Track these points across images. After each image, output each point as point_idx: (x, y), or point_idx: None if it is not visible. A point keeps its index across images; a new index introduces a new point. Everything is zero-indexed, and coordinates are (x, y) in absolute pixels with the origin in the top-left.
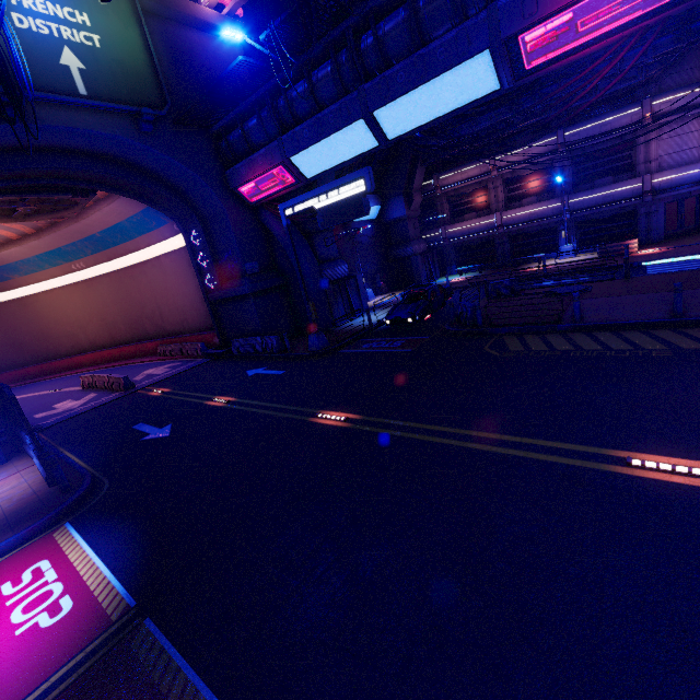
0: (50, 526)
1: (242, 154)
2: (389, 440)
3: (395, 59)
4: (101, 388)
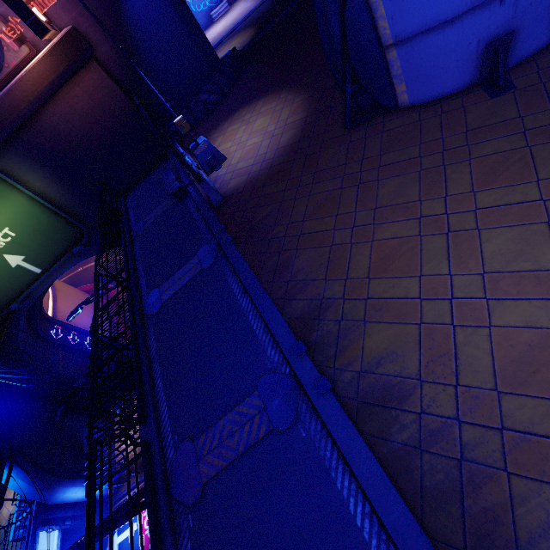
0: None
1: None
2: None
3: None
4: None
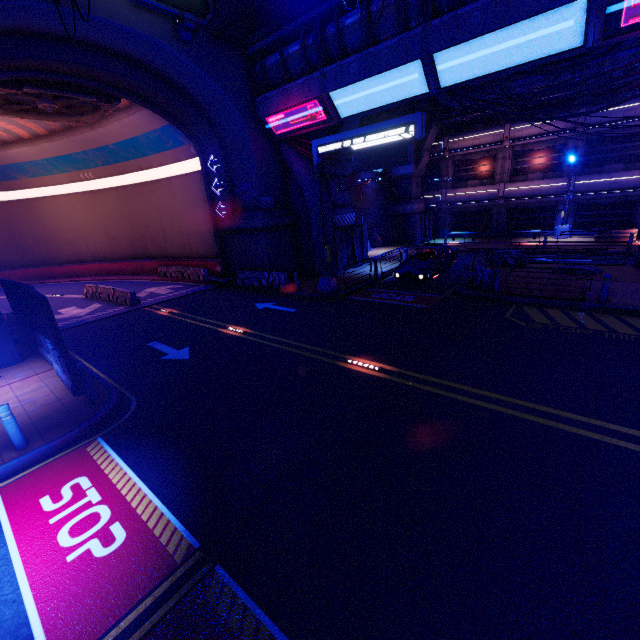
0: (81, 439)
1: (275, 82)
2: (436, 398)
3: None
4: (104, 300)
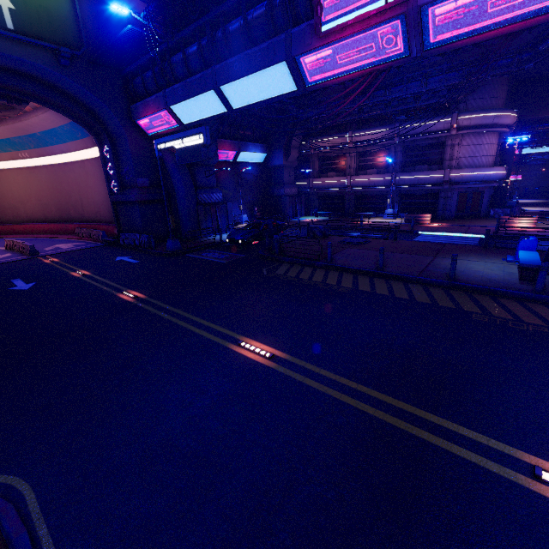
0: None
1: (142, 96)
2: (144, 313)
3: (237, 52)
4: (17, 251)
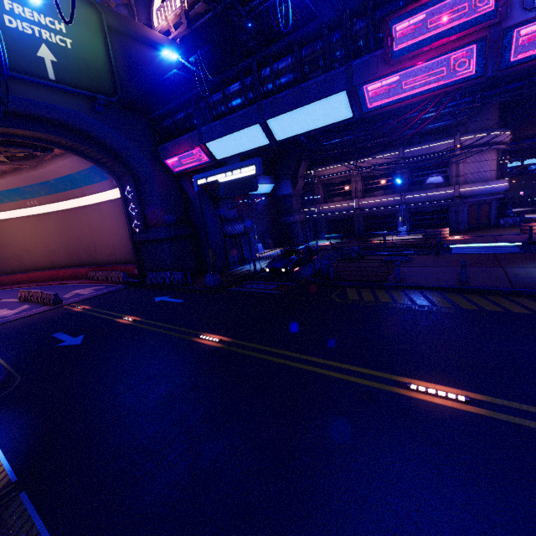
0: None
1: (171, 136)
2: (248, 359)
3: (284, 87)
4: (34, 301)
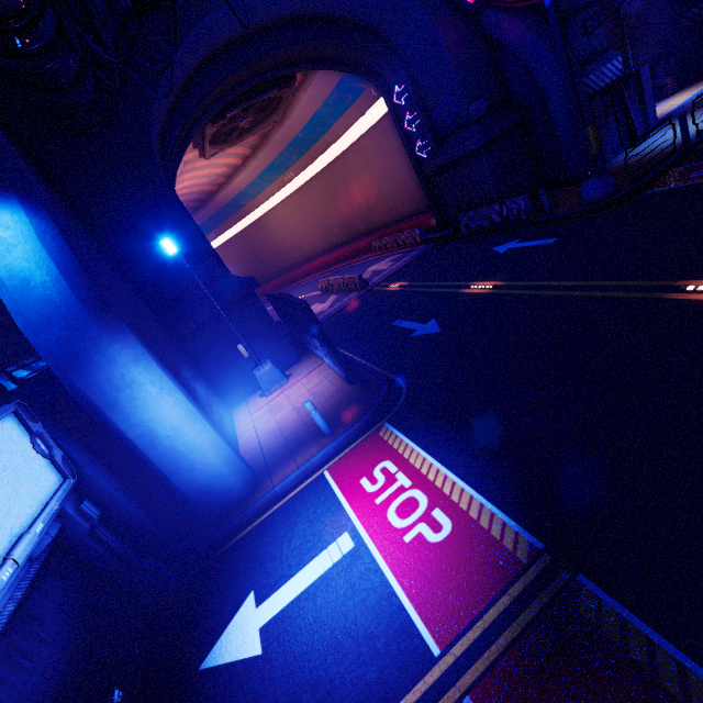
0: (371, 425)
1: None
2: None
3: None
4: (337, 290)
